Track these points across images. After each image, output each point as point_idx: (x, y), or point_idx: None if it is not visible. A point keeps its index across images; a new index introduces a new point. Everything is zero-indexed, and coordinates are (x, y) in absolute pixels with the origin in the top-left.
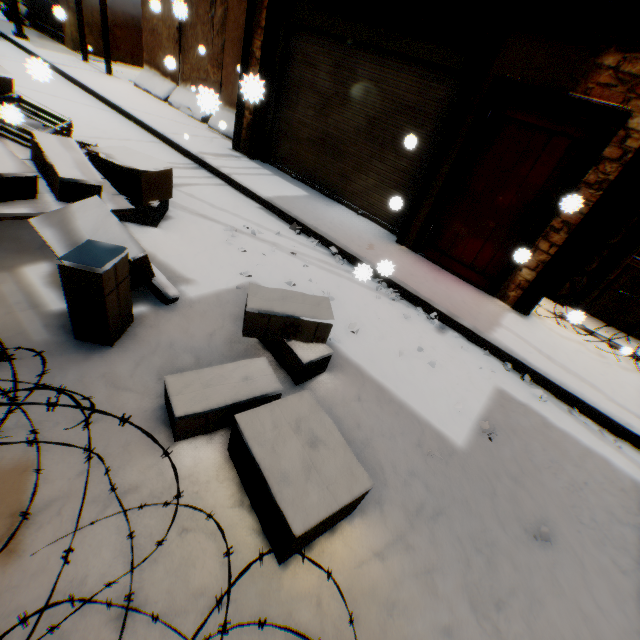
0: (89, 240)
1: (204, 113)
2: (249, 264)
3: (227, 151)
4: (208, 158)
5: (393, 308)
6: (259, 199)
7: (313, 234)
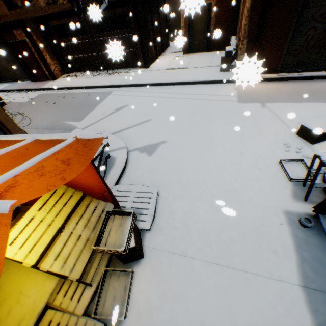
0: None
1: None
2: None
3: None
4: None
5: (26, 93)
6: None
7: (12, 90)
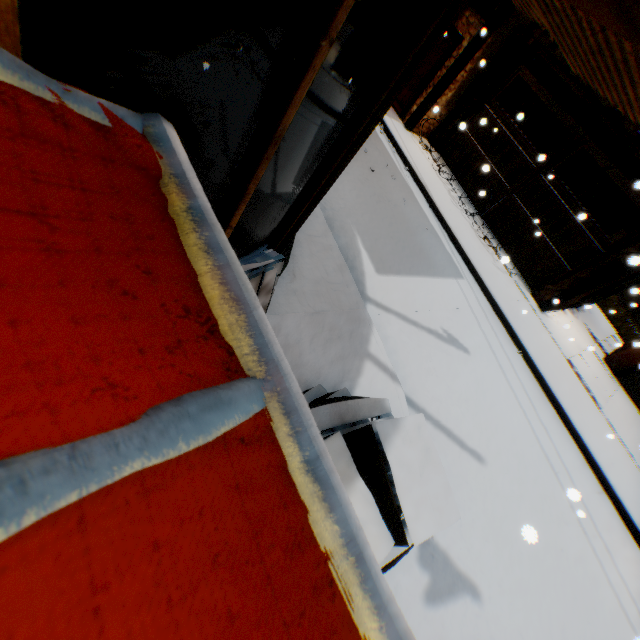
0: None
1: None
2: None
3: None
4: None
5: None
6: None
7: None
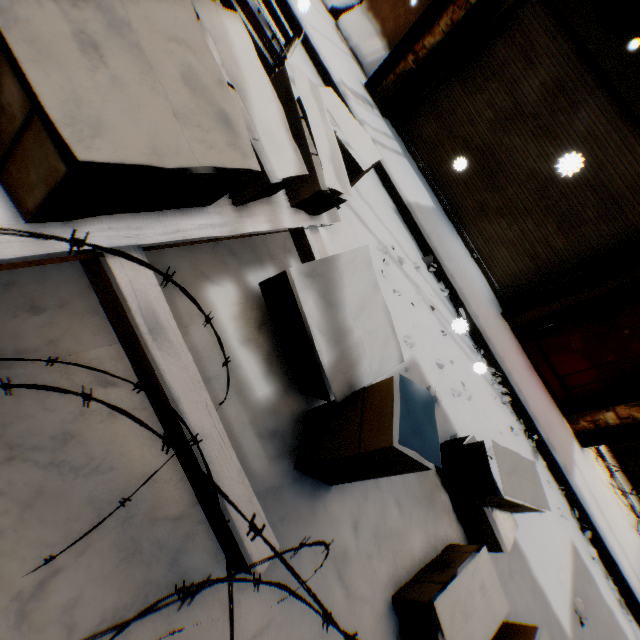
0: (400, 377)
1: (338, 2)
2: (405, 321)
3: (361, 89)
4: (350, 99)
5: (504, 415)
6: (397, 198)
7: (444, 279)
